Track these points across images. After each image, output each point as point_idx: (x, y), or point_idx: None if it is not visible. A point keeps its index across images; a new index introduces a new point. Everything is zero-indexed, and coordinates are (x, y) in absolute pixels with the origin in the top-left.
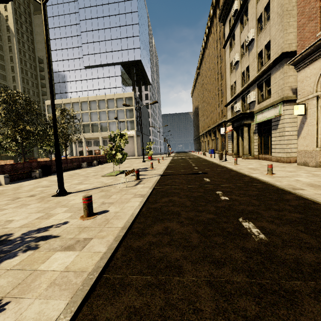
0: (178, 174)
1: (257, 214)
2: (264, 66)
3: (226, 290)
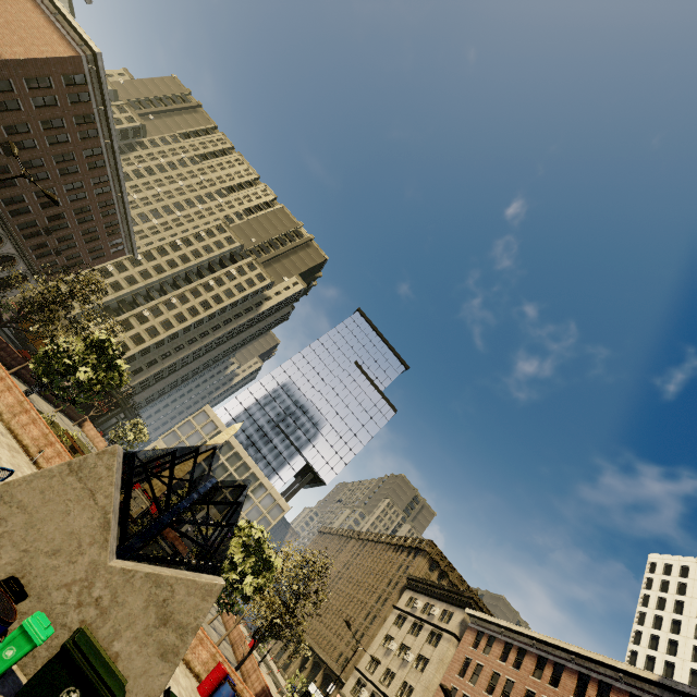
0: None
1: None
2: None
3: None
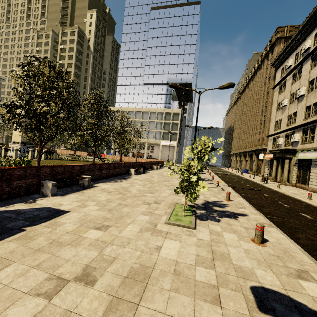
0: (240, 187)
1: (307, 213)
2: (310, 118)
3: (304, 223)
